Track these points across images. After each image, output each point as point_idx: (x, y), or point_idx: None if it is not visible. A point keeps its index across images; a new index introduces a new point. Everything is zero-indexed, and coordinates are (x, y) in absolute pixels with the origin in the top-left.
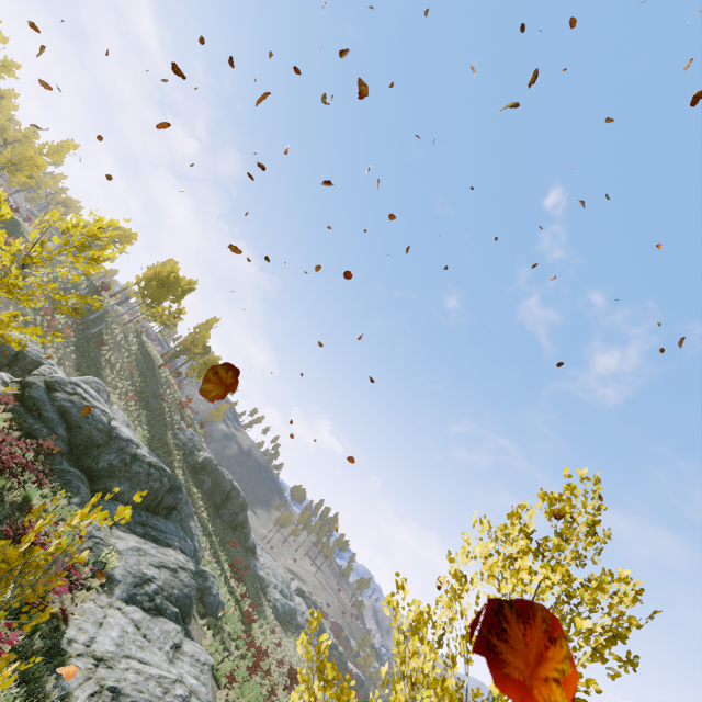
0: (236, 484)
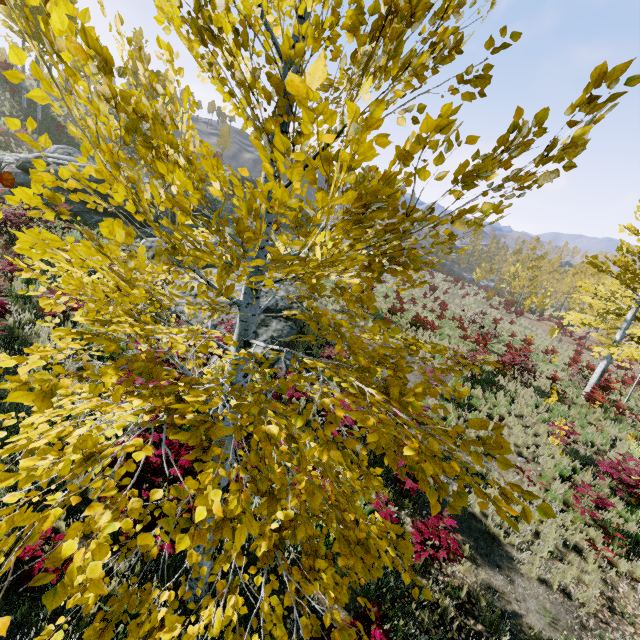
0: None
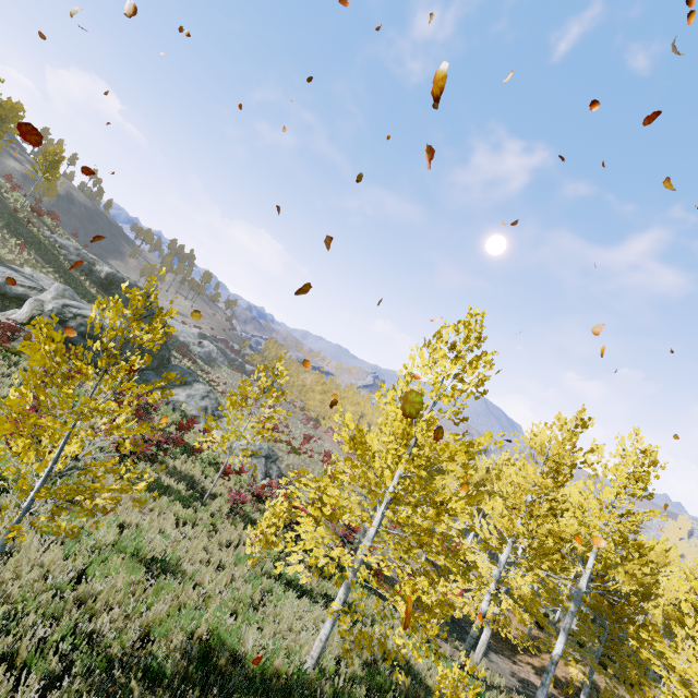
0: (140, 285)
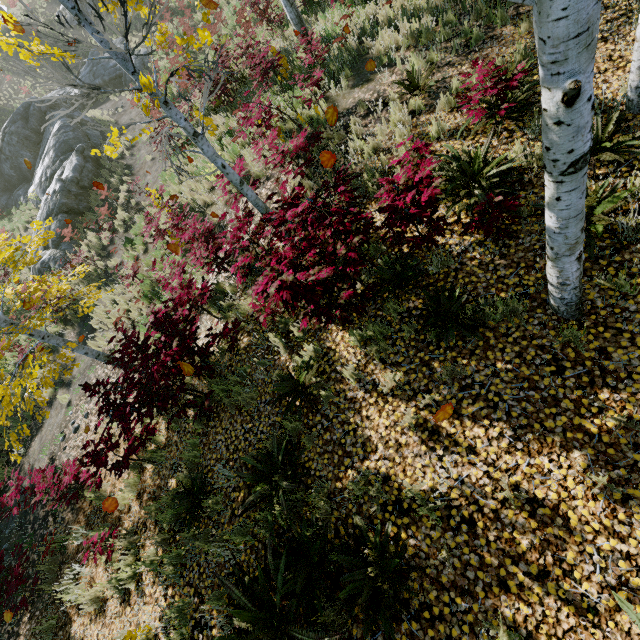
0: None
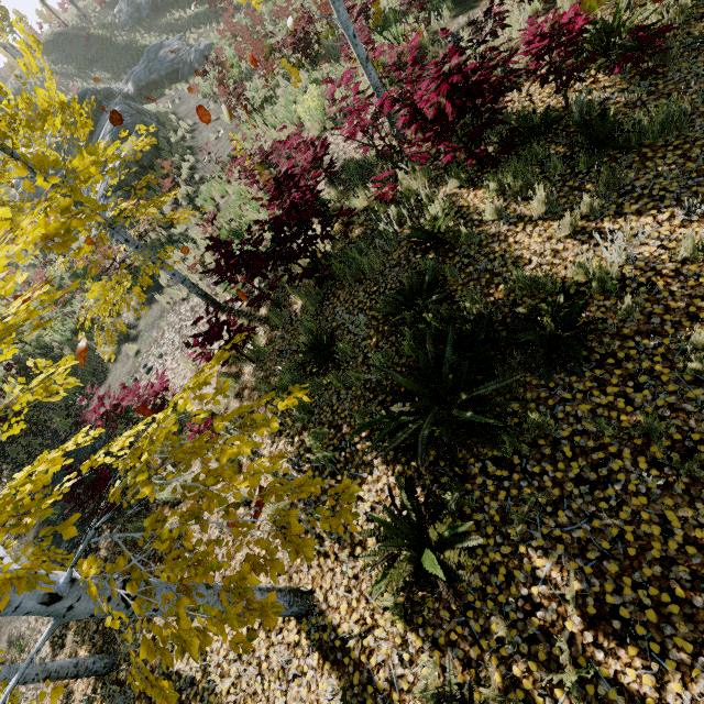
0: None
